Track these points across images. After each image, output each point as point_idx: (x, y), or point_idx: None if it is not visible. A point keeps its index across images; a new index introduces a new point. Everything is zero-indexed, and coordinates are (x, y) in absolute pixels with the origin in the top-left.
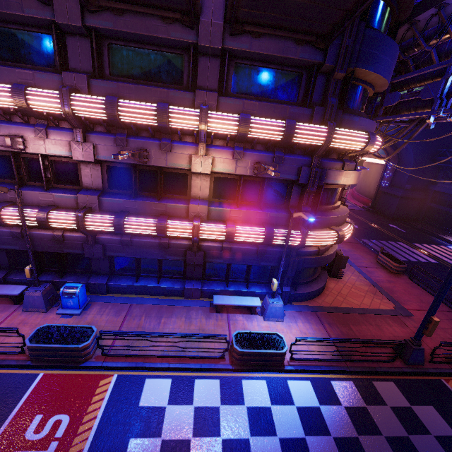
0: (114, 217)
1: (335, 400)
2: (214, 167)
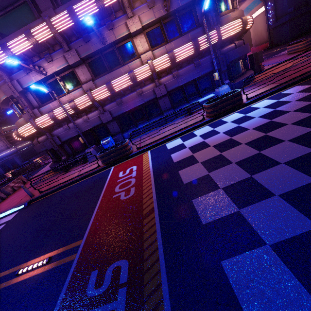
0: (105, 83)
1: (288, 95)
2: (142, 23)
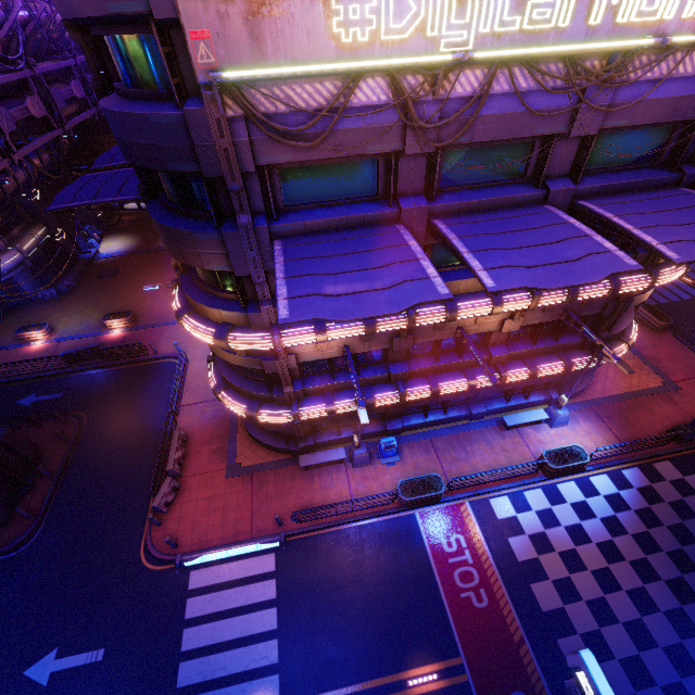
0: (432, 388)
1: (628, 485)
2: (522, 323)
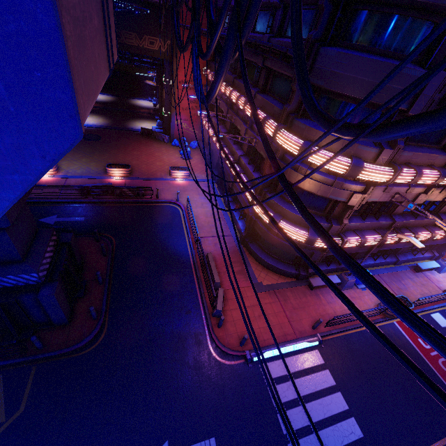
0: (415, 234)
1: None
2: None
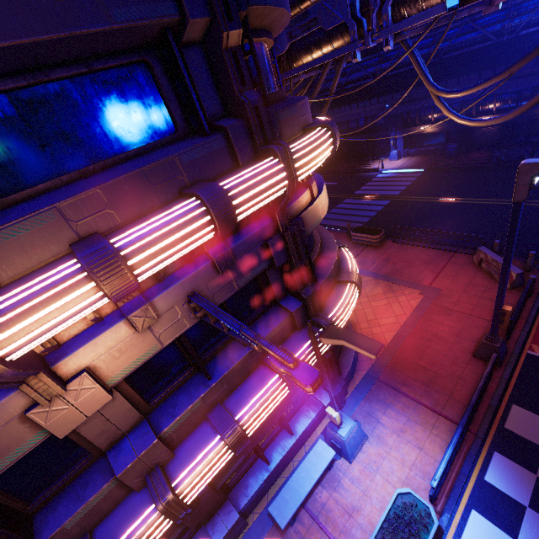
0: None
1: (516, 509)
2: (109, 379)
